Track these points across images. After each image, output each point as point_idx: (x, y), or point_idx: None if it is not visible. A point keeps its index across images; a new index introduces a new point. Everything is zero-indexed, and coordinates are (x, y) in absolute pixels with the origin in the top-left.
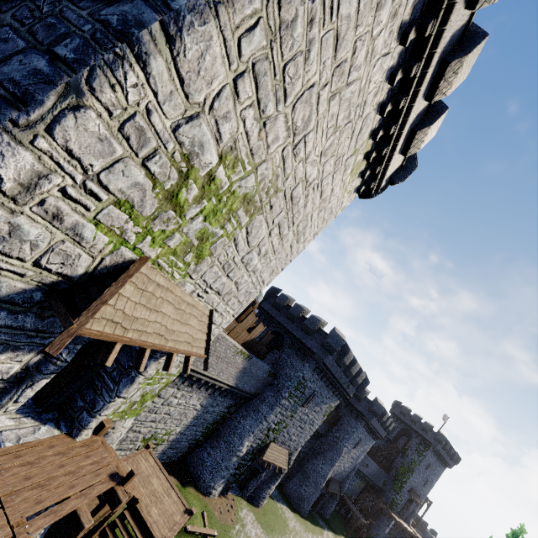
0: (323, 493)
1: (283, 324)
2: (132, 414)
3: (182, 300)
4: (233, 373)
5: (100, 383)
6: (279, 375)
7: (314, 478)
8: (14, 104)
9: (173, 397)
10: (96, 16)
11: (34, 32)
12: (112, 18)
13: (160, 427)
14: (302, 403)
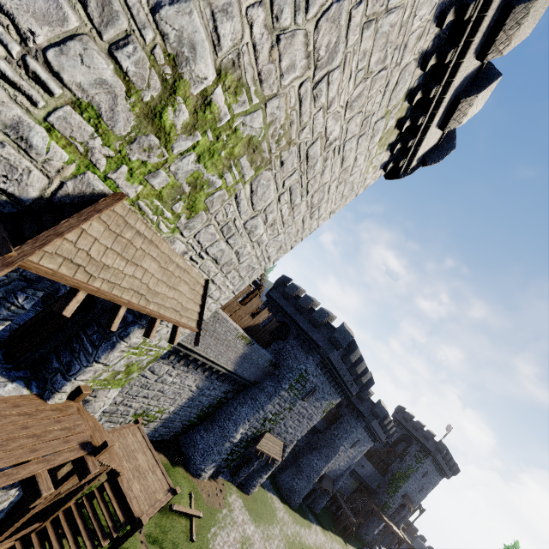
0: (315, 488)
1: (290, 314)
2: (116, 385)
3: (171, 260)
4: (232, 358)
5: (78, 346)
6: (281, 365)
7: (308, 473)
8: None
9: (168, 375)
10: None
11: None
12: None
13: (152, 404)
14: (302, 396)
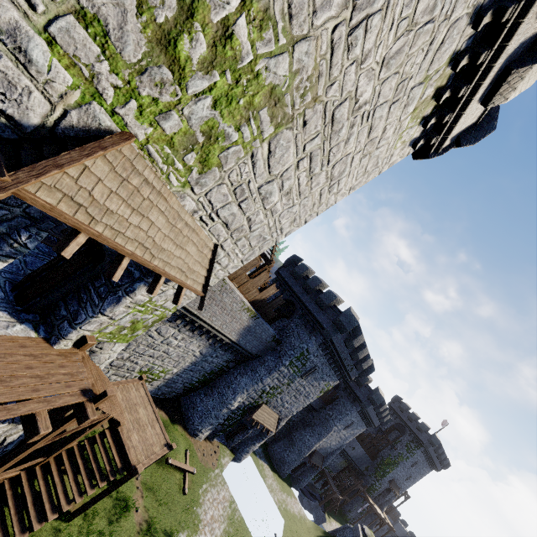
0: (305, 461)
1: (298, 293)
2: (122, 340)
3: (180, 217)
4: (236, 329)
5: (86, 296)
6: (283, 342)
7: (299, 447)
8: None
9: (173, 337)
10: None
11: None
12: None
13: (157, 363)
14: (301, 374)
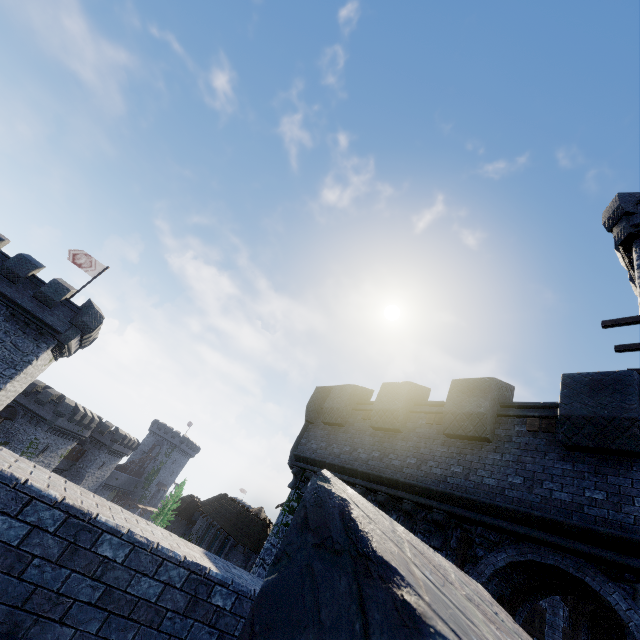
0: None
1: (16, 399)
2: None
3: None
4: None
5: None
6: (12, 441)
7: None
8: None
9: None
10: None
11: None
12: None
13: None
14: (36, 455)
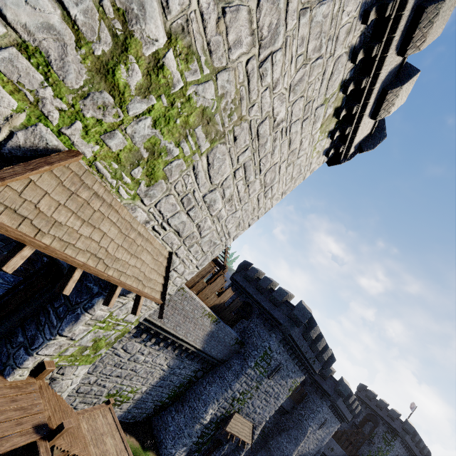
0: None
1: (253, 294)
2: (84, 361)
3: (132, 228)
4: (200, 335)
5: (44, 318)
6: (246, 343)
7: None
8: None
9: (140, 353)
10: None
11: None
12: None
13: (125, 383)
14: (267, 374)
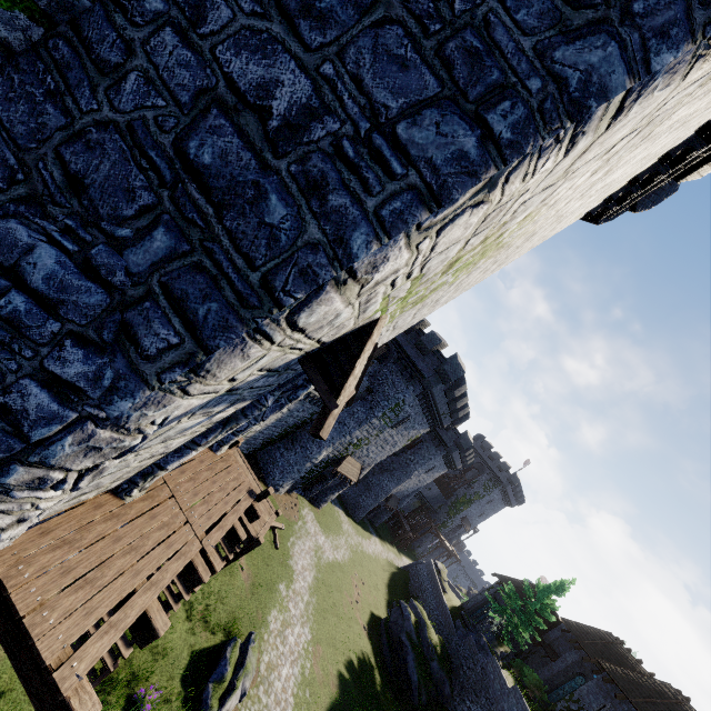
0: (380, 505)
1: None
2: None
3: None
4: None
5: None
6: (375, 391)
7: (376, 492)
8: (427, 202)
9: None
10: (547, 60)
11: (449, 60)
12: (572, 76)
13: None
14: (392, 425)
